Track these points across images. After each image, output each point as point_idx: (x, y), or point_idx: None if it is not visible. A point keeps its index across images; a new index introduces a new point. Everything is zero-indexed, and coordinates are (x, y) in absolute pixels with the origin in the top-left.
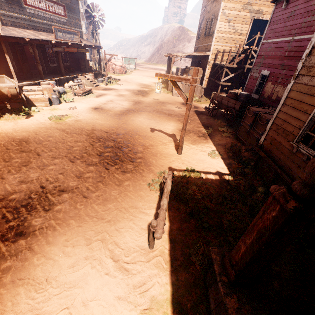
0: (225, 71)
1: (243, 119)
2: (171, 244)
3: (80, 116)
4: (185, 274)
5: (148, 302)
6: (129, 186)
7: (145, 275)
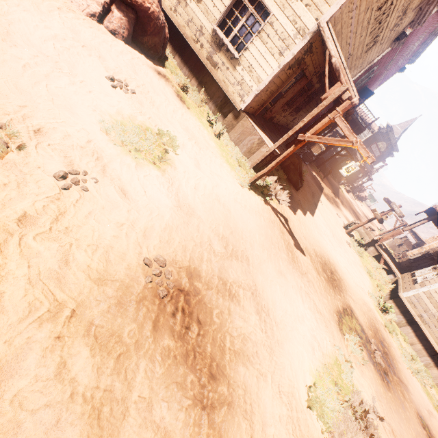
0: None
1: None
2: None
3: (346, 197)
4: None
5: None
6: None
7: None
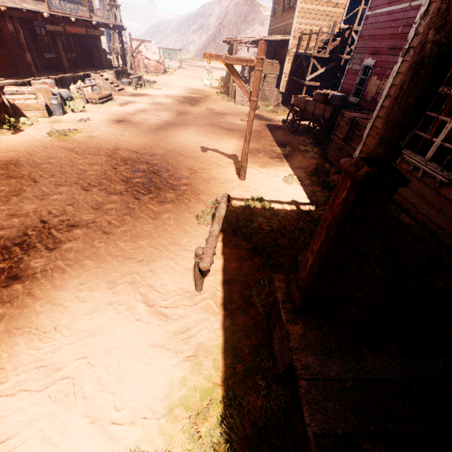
0: (313, 65)
1: (335, 131)
2: (225, 285)
3: (97, 131)
4: (243, 319)
5: (194, 349)
6: (169, 219)
7: (190, 320)
